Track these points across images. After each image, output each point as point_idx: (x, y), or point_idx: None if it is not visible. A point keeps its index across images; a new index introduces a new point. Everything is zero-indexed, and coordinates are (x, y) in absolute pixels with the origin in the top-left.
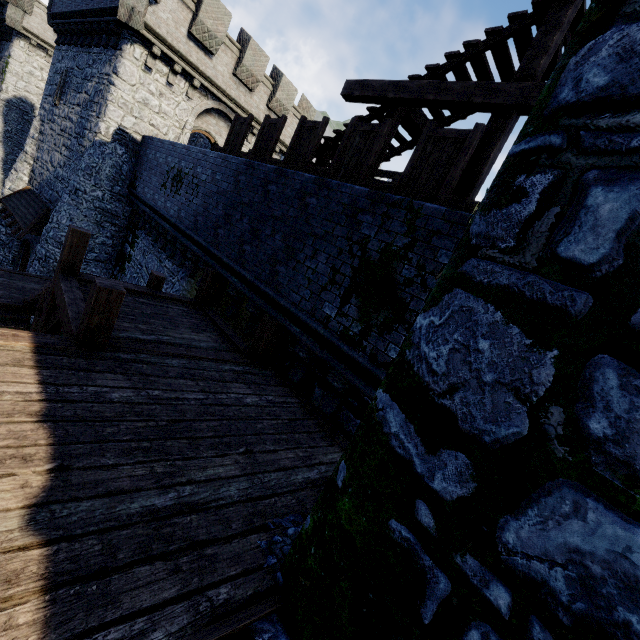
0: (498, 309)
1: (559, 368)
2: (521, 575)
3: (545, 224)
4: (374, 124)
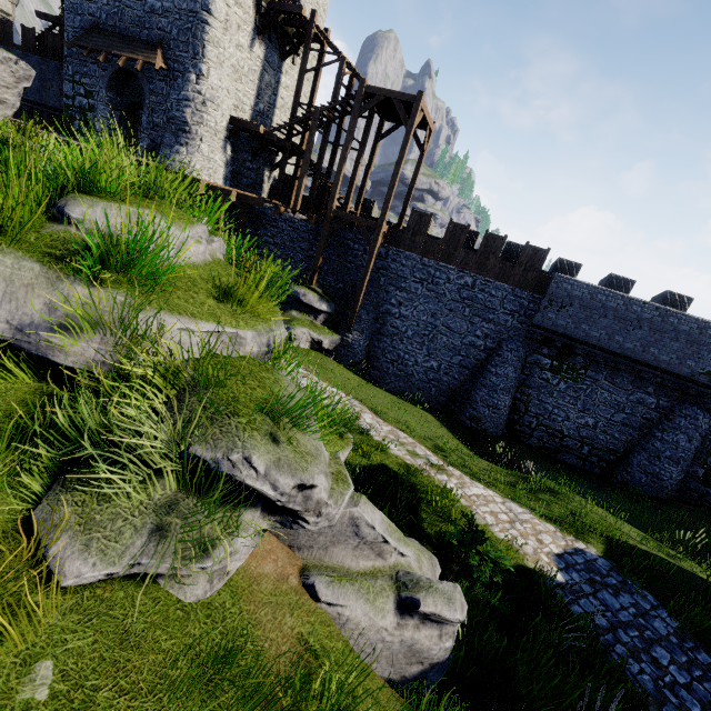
0: (68, 82)
1: (73, 86)
2: (77, 107)
3: (68, 71)
4: (55, 35)
